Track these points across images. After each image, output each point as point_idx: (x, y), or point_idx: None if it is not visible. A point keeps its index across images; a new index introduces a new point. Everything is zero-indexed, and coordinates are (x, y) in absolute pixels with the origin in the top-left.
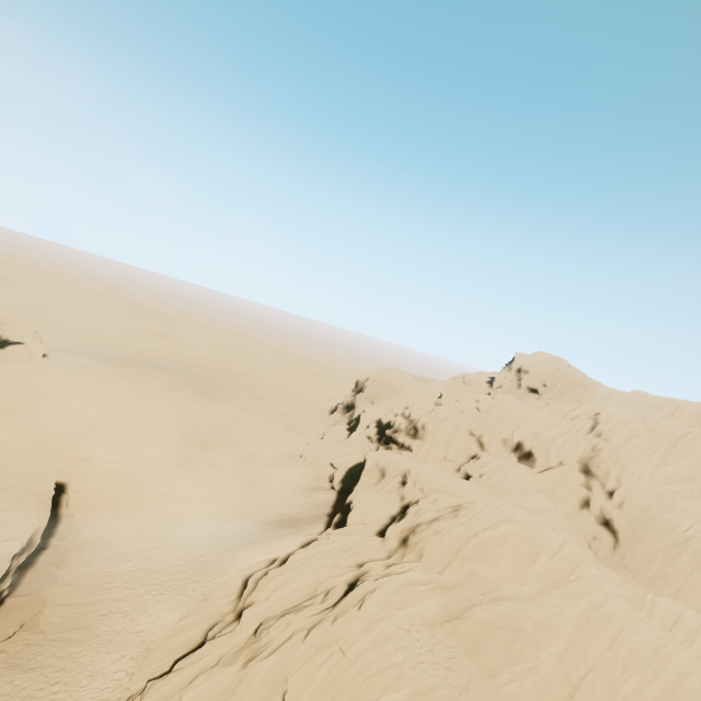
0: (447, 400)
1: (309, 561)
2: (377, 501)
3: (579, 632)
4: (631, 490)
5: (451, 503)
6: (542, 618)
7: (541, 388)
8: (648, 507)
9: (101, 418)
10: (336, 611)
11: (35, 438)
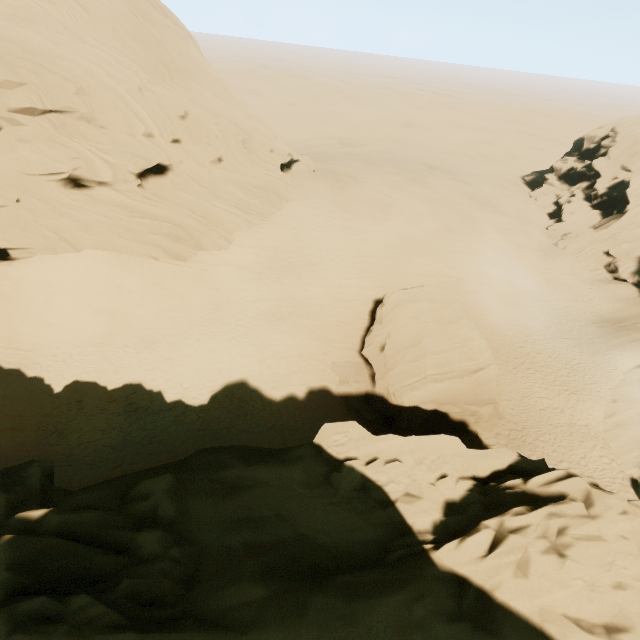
0: None
1: None
2: None
3: None
4: None
5: None
6: None
7: None
8: None
9: (409, 232)
10: None
11: (387, 260)
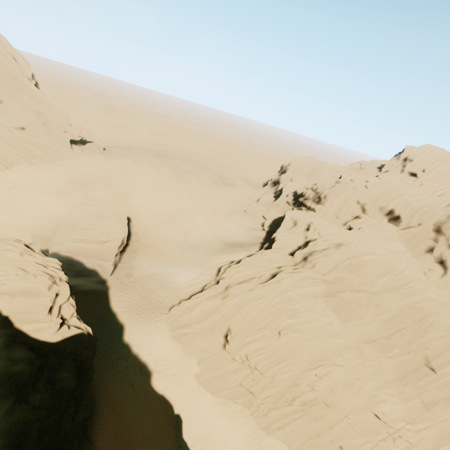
0: (344, 180)
1: (252, 263)
2: (290, 238)
3: (402, 312)
4: None
5: (336, 242)
6: (380, 303)
7: (420, 173)
8: None
9: (139, 185)
10: (266, 285)
11: (111, 194)
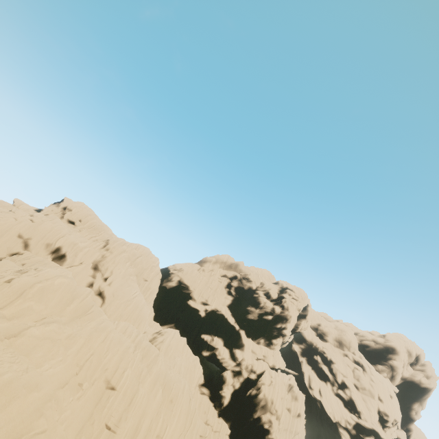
0: None
1: None
2: None
3: (91, 336)
4: (117, 276)
5: (9, 269)
6: (72, 332)
7: (78, 221)
8: (122, 285)
9: None
10: None
11: None
